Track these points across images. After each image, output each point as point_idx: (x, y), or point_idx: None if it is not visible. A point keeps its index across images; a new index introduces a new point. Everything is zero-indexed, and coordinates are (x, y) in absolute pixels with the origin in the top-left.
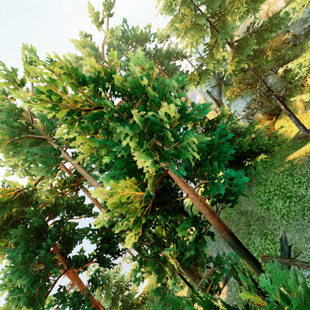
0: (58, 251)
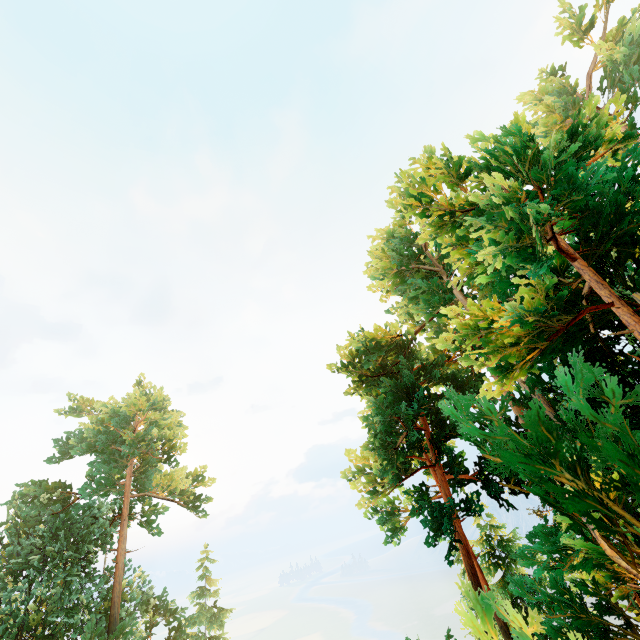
0: (428, 433)
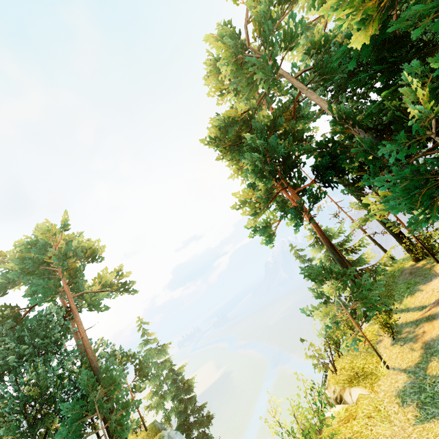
0: (278, 171)
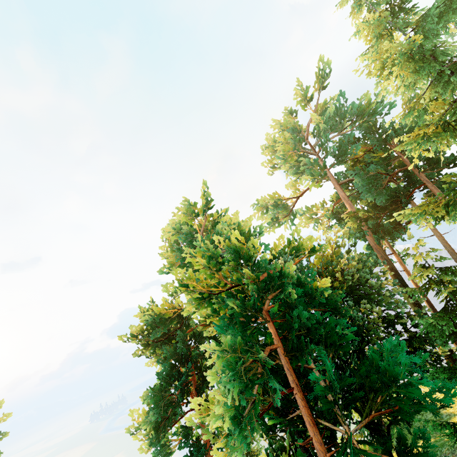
0: (194, 382)
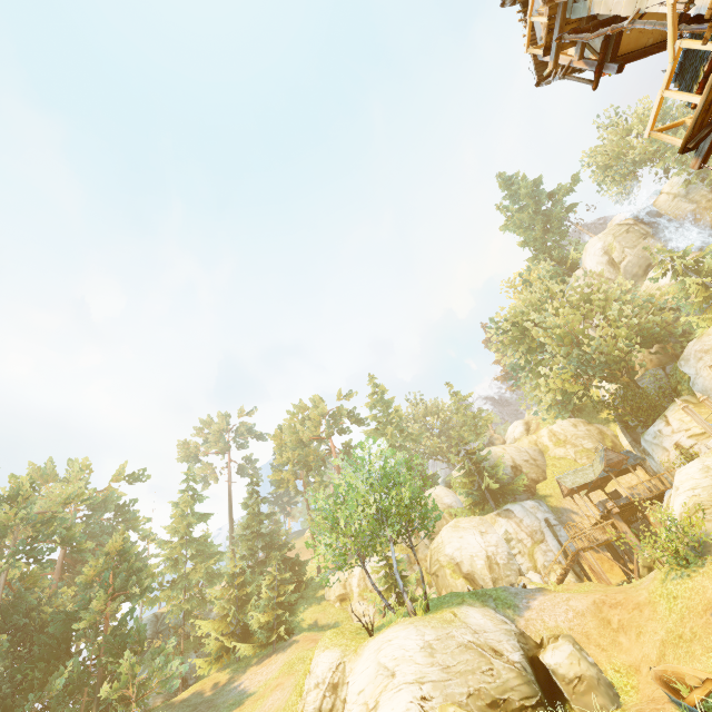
0: None
